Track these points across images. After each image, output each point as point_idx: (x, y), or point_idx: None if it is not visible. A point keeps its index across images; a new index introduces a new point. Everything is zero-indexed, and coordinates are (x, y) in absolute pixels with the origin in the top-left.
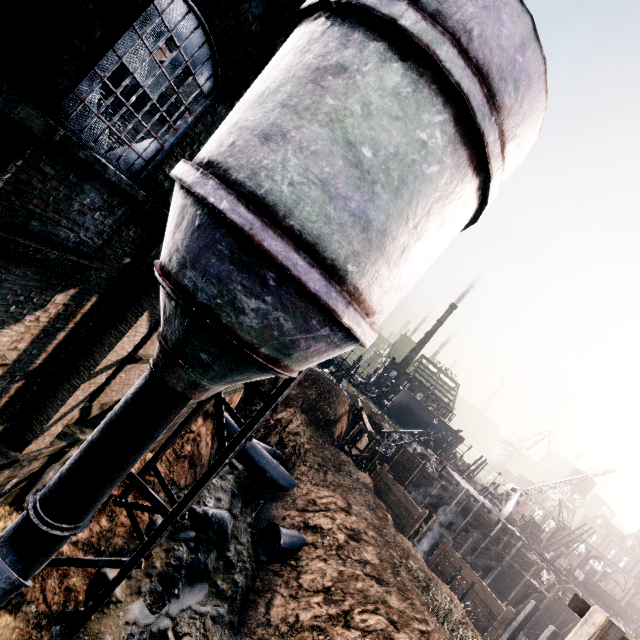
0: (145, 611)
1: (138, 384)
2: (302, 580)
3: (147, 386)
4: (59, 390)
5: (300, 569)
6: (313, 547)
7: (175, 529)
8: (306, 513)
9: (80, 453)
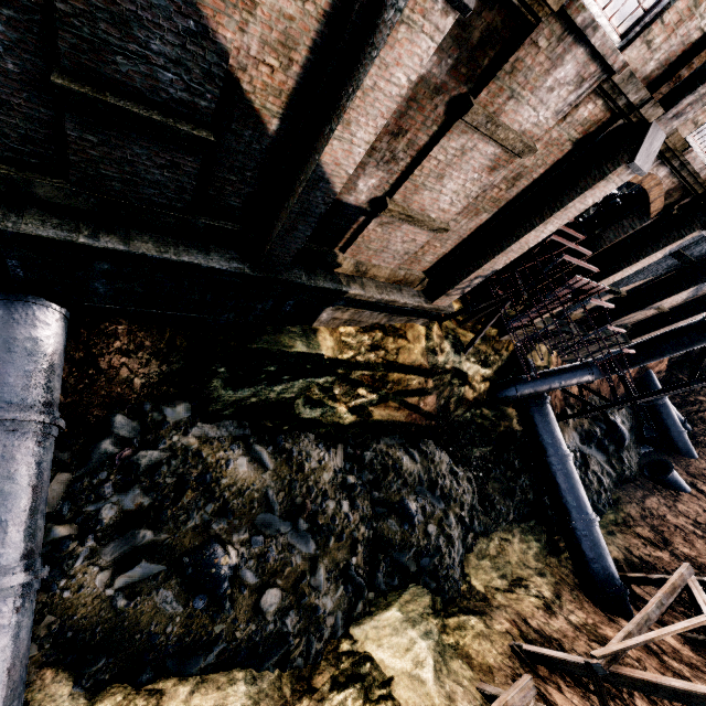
0: (577, 439)
1: (690, 324)
2: (676, 505)
3: (696, 327)
4: (620, 311)
5: (677, 499)
6: (696, 498)
7: (595, 417)
8: (698, 478)
9: (642, 343)
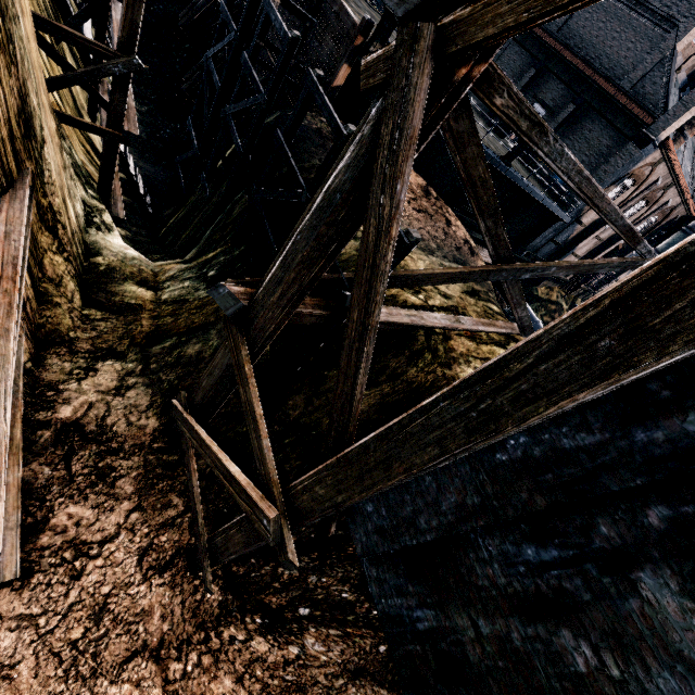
0: None
1: None
2: None
3: None
4: (606, 282)
5: None
6: None
7: None
8: None
9: None
